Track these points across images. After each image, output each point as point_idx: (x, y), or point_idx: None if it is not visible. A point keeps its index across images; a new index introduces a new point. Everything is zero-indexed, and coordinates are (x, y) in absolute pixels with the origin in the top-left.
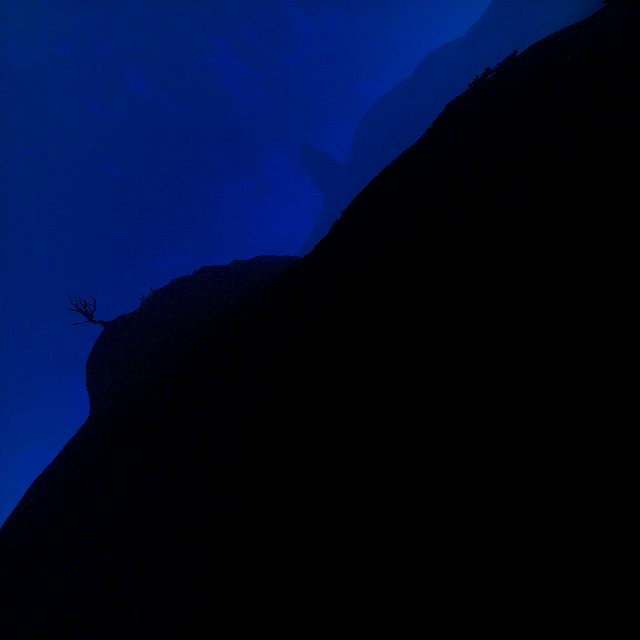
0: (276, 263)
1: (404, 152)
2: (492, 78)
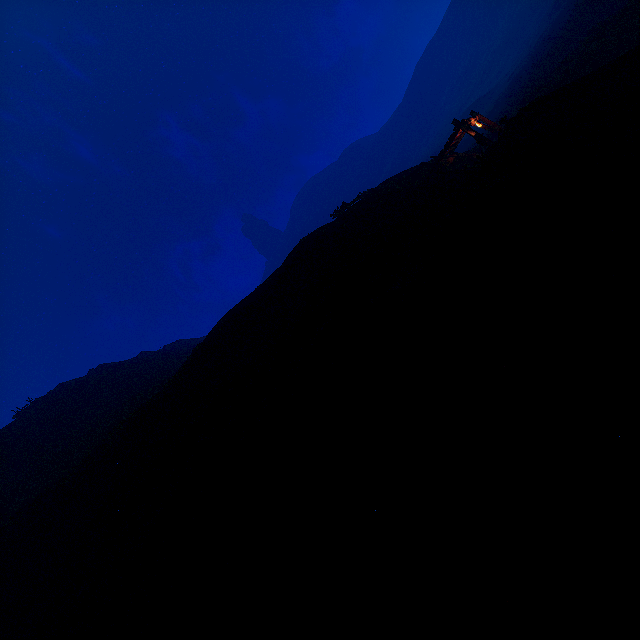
0: (187, 353)
1: (251, 293)
2: (334, 222)
